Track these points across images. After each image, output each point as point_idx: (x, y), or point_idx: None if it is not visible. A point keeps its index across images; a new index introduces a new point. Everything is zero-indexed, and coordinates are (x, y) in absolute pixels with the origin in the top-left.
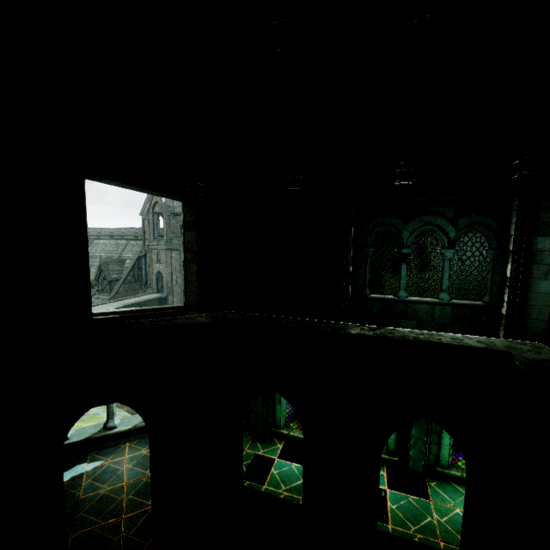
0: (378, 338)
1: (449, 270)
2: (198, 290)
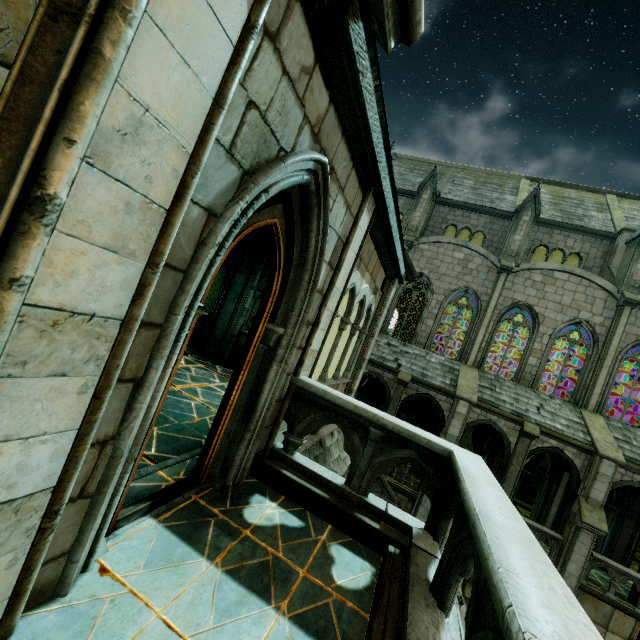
0: None
1: None
2: None
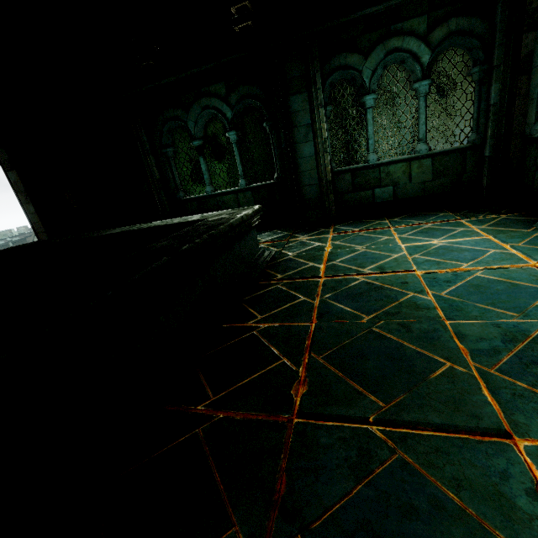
0: (118, 233)
1: (239, 154)
2: (44, 230)
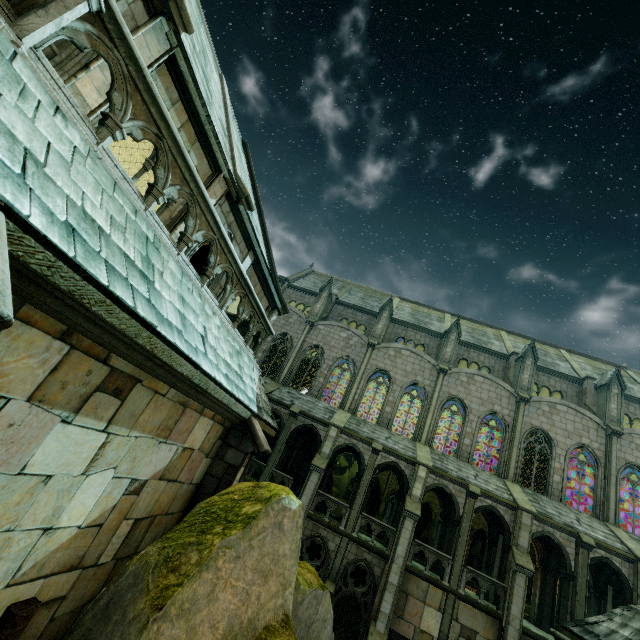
0: None
1: None
2: None
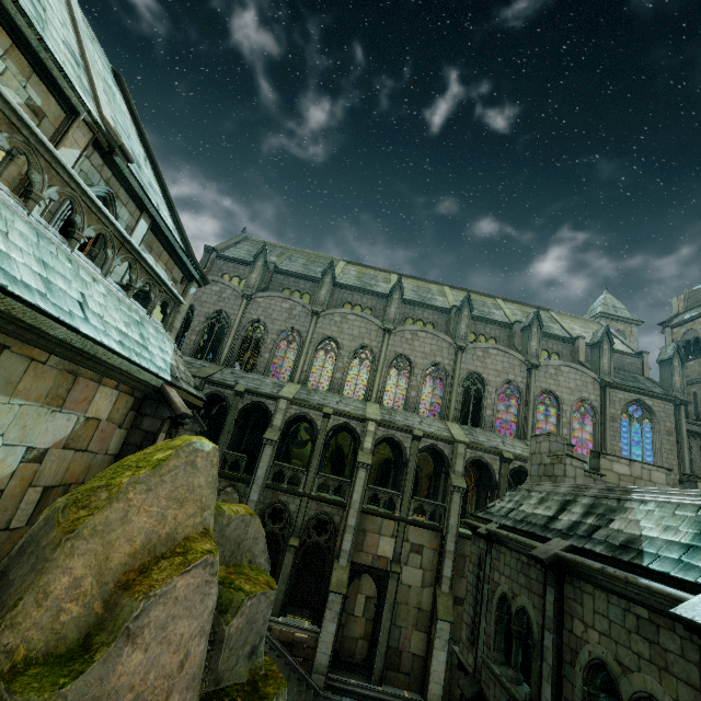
0: None
1: None
2: None
